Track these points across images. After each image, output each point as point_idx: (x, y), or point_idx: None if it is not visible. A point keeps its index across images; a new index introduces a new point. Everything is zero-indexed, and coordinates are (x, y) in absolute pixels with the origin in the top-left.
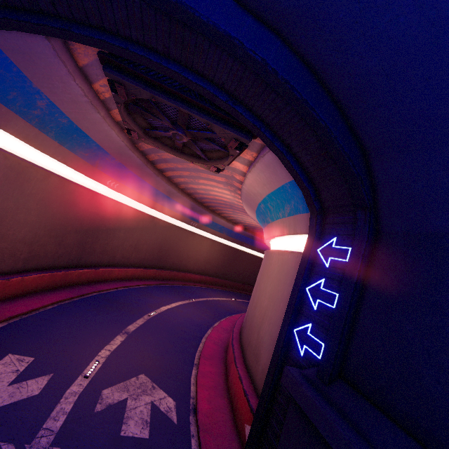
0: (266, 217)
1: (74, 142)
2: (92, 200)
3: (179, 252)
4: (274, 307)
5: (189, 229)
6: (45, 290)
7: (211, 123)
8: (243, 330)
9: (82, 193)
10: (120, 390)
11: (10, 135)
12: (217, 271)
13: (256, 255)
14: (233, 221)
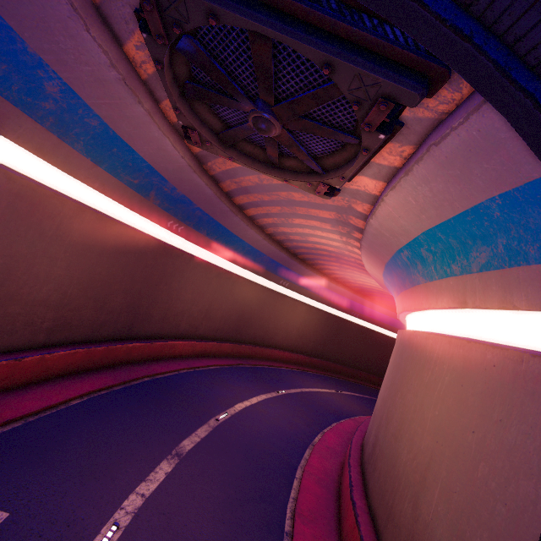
0: (410, 273)
1: (114, 160)
2: (148, 249)
3: (264, 320)
4: (457, 464)
5: (277, 289)
6: (78, 373)
7: (334, 61)
8: (368, 468)
9: (133, 238)
10: None
11: (19, 147)
12: (315, 347)
13: (369, 327)
14: (337, 280)
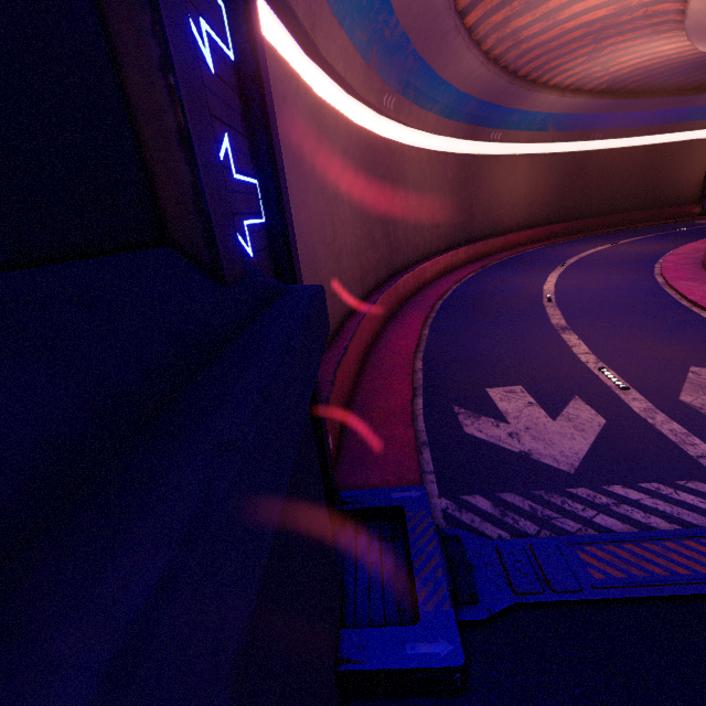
0: None
1: (352, 5)
2: (375, 152)
3: (484, 203)
4: None
5: (486, 152)
6: (390, 318)
7: None
8: None
9: (365, 142)
10: (701, 393)
11: (288, 39)
12: (551, 211)
13: (618, 146)
14: (572, 87)
